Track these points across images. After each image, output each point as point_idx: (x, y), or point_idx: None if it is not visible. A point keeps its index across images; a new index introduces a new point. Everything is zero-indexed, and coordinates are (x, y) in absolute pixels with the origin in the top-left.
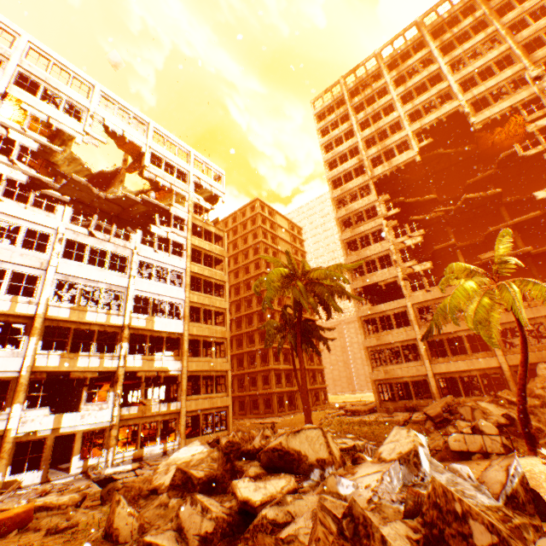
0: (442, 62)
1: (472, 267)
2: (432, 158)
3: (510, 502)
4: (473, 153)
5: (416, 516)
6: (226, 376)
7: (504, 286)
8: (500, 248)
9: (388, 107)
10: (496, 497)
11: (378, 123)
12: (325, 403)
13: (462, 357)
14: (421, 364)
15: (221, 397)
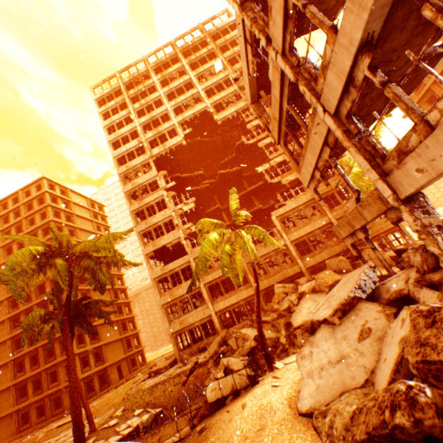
0: (192, 75)
1: (216, 221)
2: (195, 143)
3: None
4: (222, 142)
5: None
6: None
7: (238, 233)
8: (233, 204)
9: (159, 101)
10: None
11: (152, 113)
12: (143, 365)
13: (233, 292)
14: (207, 307)
15: None
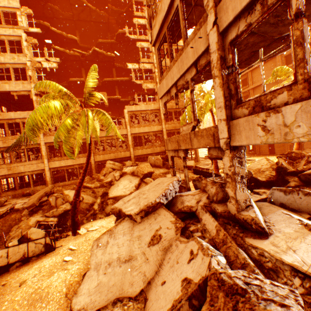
0: None
1: (65, 90)
2: (78, 3)
3: None
4: (106, 21)
5: None
6: None
7: (85, 112)
8: (91, 82)
9: None
10: None
11: None
12: None
13: None
14: (42, 162)
15: None
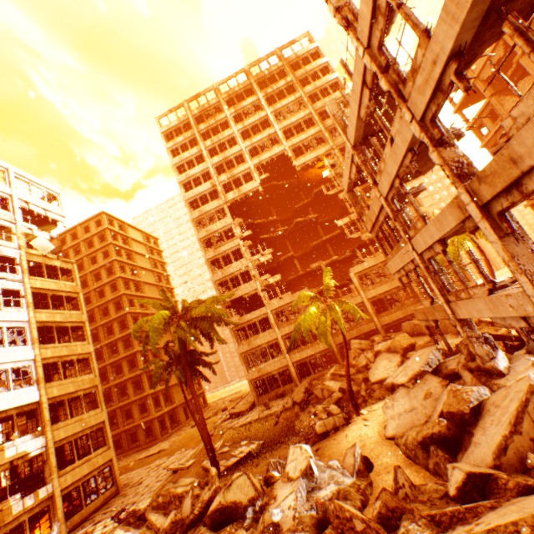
0: (269, 111)
1: (312, 294)
2: (270, 187)
3: (358, 474)
4: (297, 185)
5: (329, 524)
6: (104, 427)
7: (332, 307)
8: (326, 279)
9: (231, 138)
10: (352, 475)
11: (225, 152)
12: (206, 407)
13: (309, 345)
14: (284, 357)
15: (102, 453)
